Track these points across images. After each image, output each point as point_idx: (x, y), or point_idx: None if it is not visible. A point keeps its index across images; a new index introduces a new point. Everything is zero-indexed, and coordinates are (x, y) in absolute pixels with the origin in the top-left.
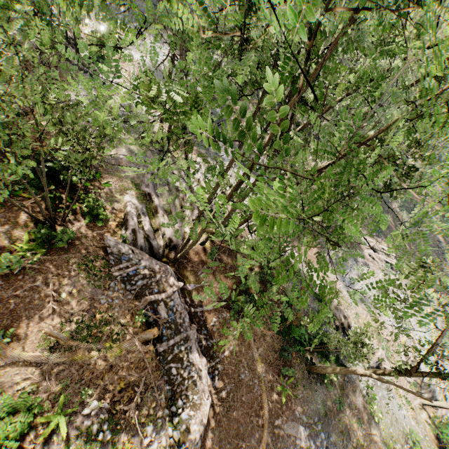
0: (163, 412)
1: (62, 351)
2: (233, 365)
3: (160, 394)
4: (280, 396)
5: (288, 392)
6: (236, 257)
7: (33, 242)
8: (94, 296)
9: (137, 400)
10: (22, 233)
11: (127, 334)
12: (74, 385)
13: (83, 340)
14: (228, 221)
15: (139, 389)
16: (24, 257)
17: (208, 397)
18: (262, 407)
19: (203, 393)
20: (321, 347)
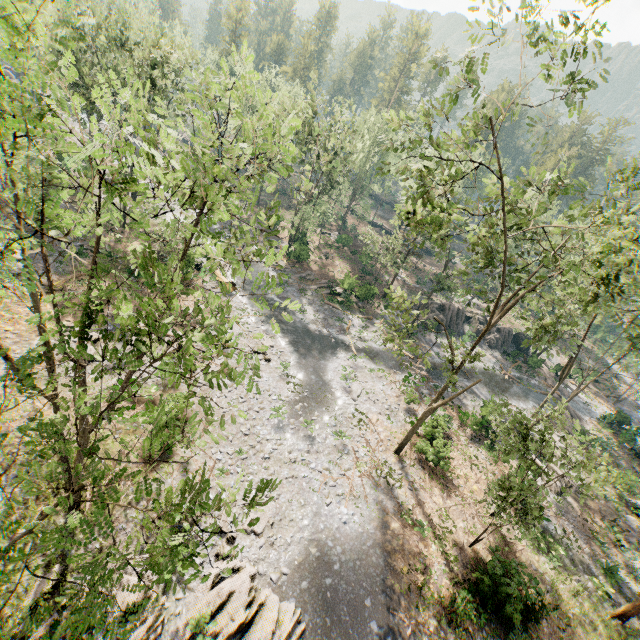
0: None
1: None
2: None
3: None
4: None
5: None
6: None
7: None
8: None
9: None
10: None
11: None
12: None
13: None
14: None
15: None
16: None
17: None
18: None
19: None
20: None
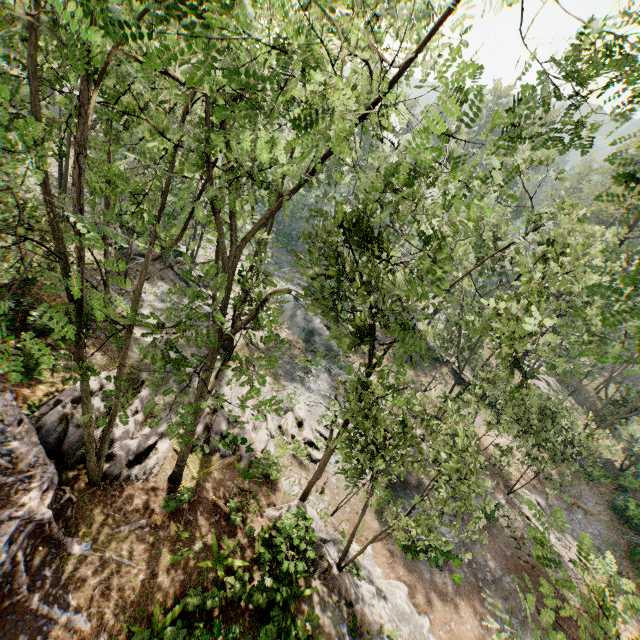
0: None
1: None
2: None
3: None
4: None
5: None
6: (231, 536)
7: None
8: None
9: None
10: None
11: None
12: None
13: None
14: (256, 465)
15: None
16: None
17: None
18: None
19: None
20: None
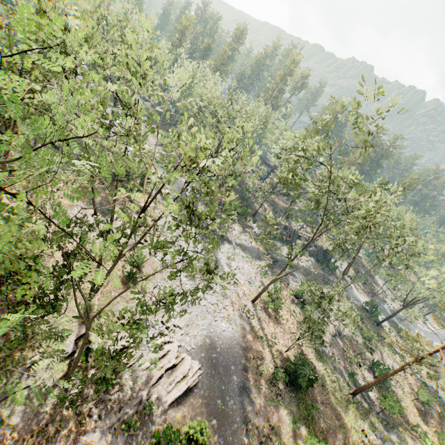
0: None
1: None
2: None
3: None
4: None
5: None
6: None
7: None
8: None
9: None
10: None
11: None
12: None
13: None
14: None
15: None
16: None
17: None
18: None
19: None
20: None
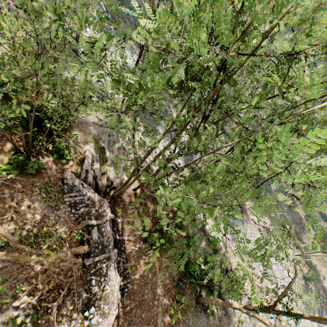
0: (78, 314)
1: (10, 251)
2: (140, 286)
3: (78, 299)
4: (172, 317)
5: (178, 315)
6: (157, 204)
7: (11, 165)
8: (46, 213)
9: (60, 301)
10: (4, 157)
11: (64, 246)
12: (12, 280)
13: (28, 245)
14: None
15: (63, 292)
16: (1, 175)
17: (116, 308)
18: (156, 325)
19: (112, 304)
20: (209, 283)
